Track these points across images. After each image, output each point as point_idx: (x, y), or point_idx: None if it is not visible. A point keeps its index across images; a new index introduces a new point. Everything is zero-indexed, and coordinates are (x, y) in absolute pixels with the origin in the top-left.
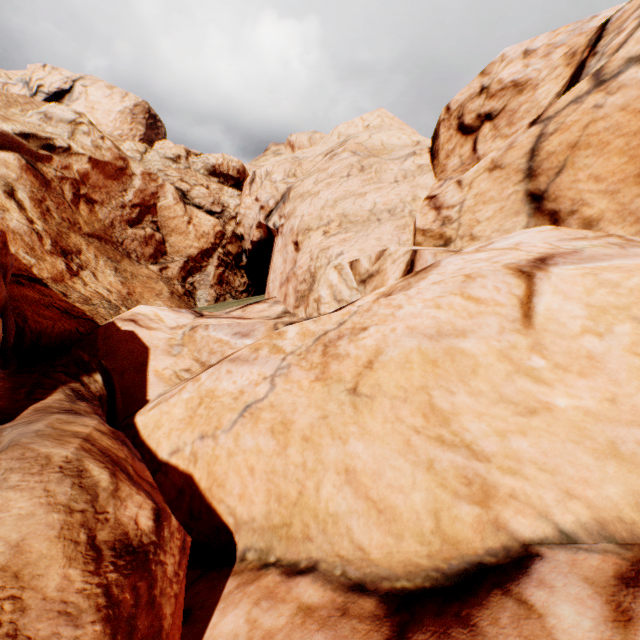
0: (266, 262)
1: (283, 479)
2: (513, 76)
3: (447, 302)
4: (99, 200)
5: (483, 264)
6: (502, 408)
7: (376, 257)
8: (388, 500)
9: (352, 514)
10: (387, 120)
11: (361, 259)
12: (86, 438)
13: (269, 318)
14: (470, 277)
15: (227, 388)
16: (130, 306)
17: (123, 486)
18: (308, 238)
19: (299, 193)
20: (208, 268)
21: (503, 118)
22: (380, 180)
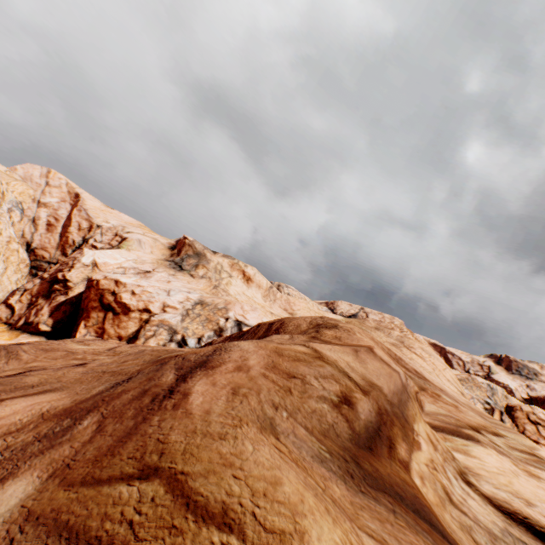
0: None
1: None
2: None
3: None
4: None
5: None
6: None
7: None
8: None
9: None
10: None
11: None
12: None
13: None
14: None
15: None
16: None
17: None
18: None
19: None
20: None
21: None
22: None
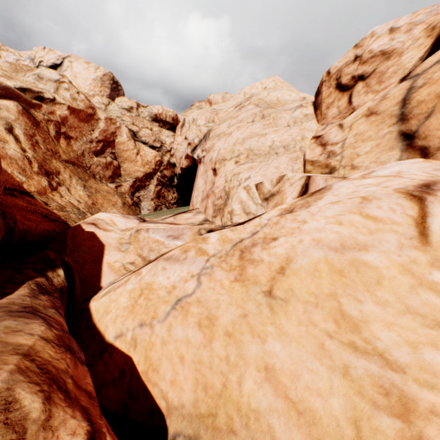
0: (191, 183)
1: (209, 370)
2: (381, 47)
3: (348, 219)
4: (74, 136)
5: (375, 188)
6: (410, 319)
7: (276, 181)
8: (307, 402)
9: (273, 412)
10: (279, 83)
11: (264, 182)
12: (26, 353)
13: (193, 224)
14: (366, 199)
15: (162, 282)
16: (93, 213)
17: (56, 412)
18: (223, 166)
19: (217, 133)
20: (150, 186)
21: (374, 78)
22: (276, 125)
